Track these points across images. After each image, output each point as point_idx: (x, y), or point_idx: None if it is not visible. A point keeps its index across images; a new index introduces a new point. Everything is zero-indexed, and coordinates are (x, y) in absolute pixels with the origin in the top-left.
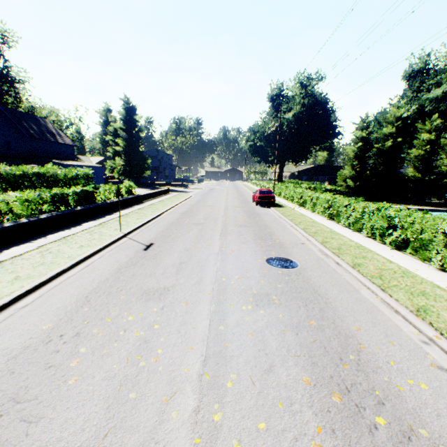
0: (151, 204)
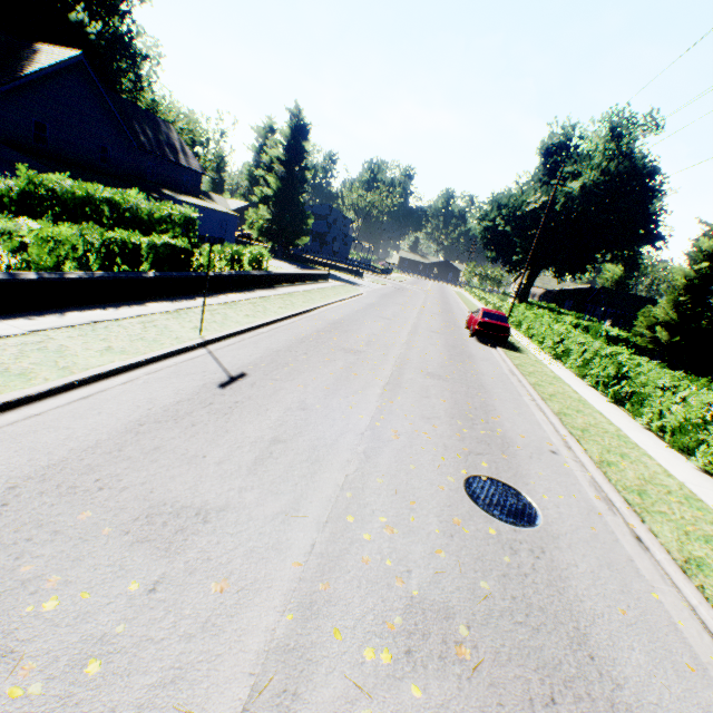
0: (286, 293)
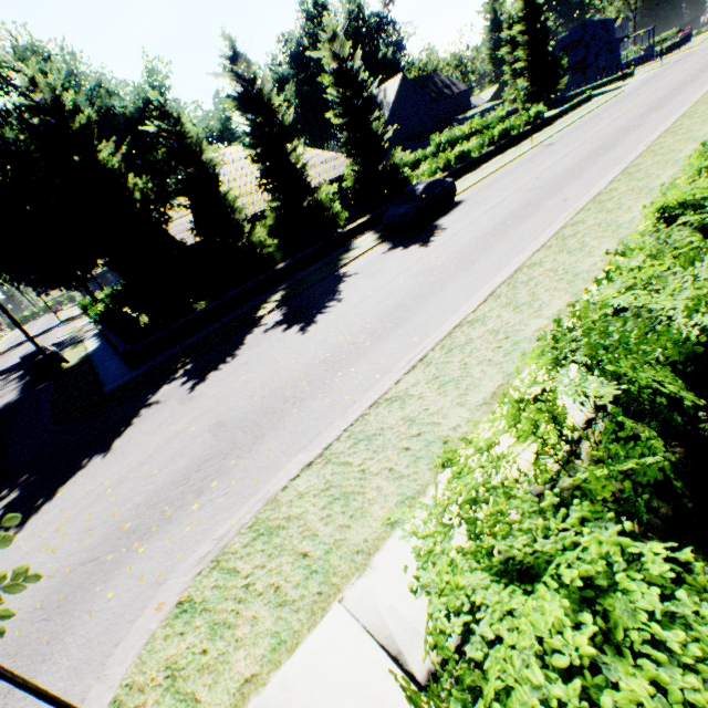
0: (559, 123)
